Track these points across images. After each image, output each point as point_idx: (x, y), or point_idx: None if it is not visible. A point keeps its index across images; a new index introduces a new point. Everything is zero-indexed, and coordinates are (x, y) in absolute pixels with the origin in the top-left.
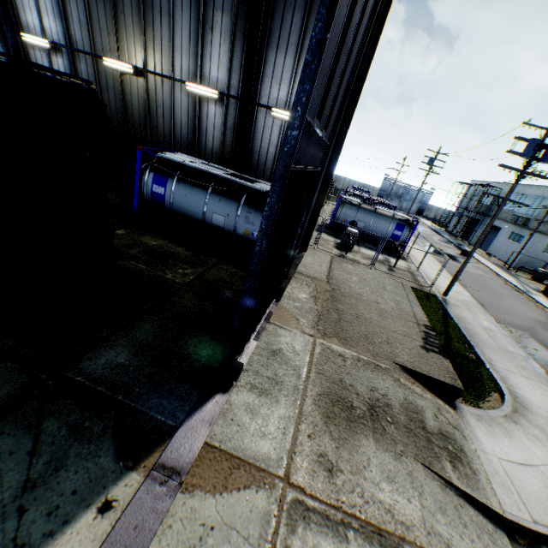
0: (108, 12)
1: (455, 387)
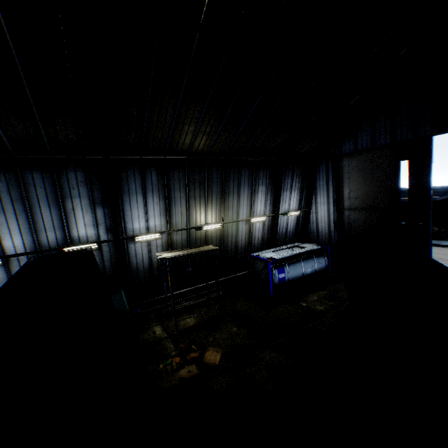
0: (201, 202)
1: None
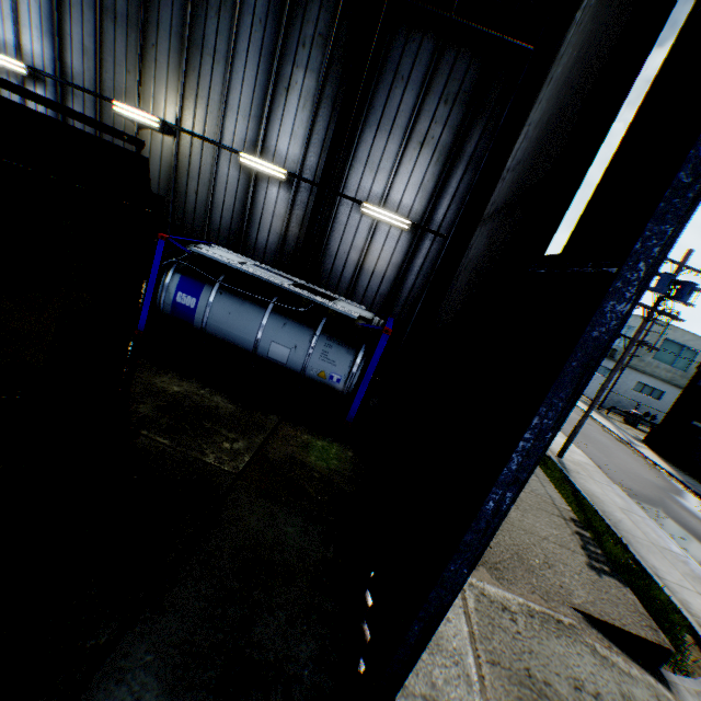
0: (131, 42)
1: (663, 646)
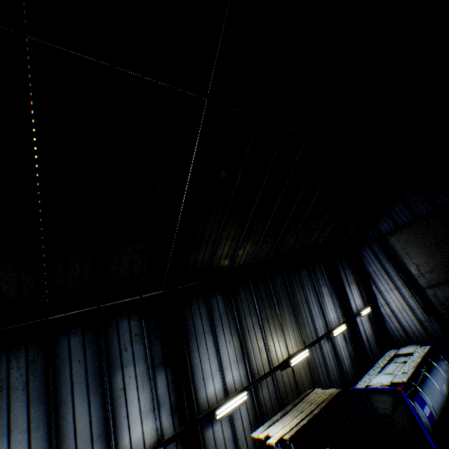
0: (276, 325)
1: None
